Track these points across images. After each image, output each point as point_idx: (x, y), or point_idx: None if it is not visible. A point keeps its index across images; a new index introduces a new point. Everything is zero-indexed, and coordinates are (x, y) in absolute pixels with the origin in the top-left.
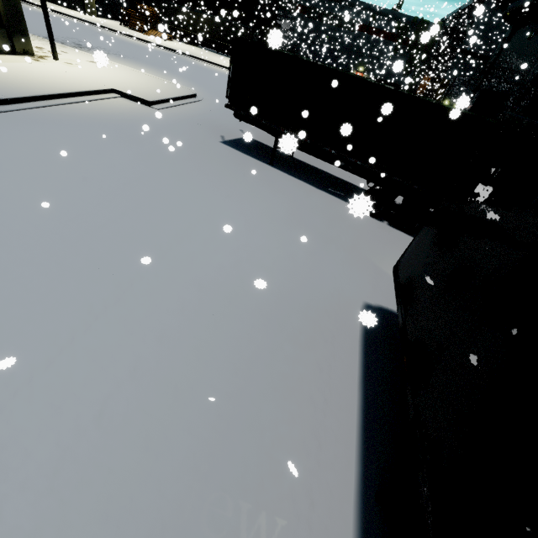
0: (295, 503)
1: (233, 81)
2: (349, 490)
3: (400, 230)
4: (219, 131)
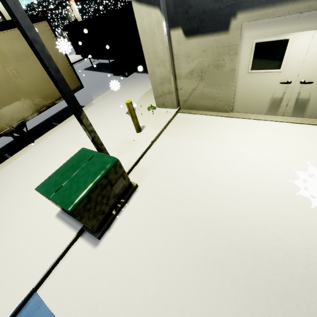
0: (1, 141)
1: (71, 44)
2: (12, 139)
3: (124, 77)
4: (88, 65)
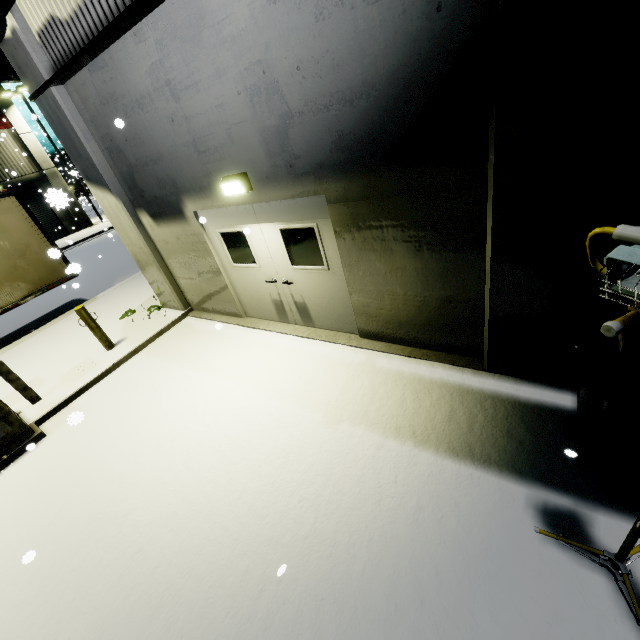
0: None
1: None
2: None
3: None
4: None
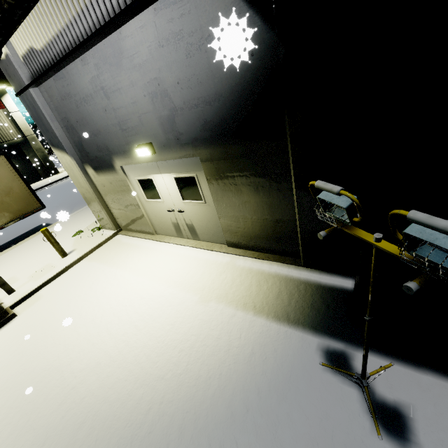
0: None
1: None
2: None
3: None
4: None
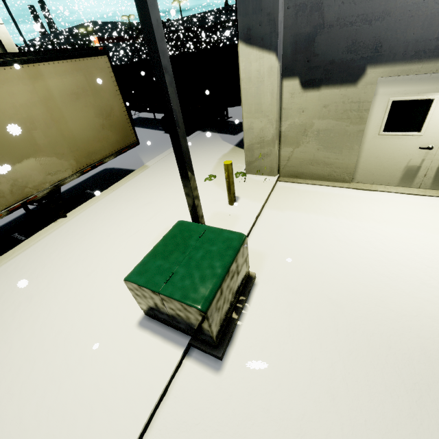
0: None
1: None
2: (22, 212)
3: None
4: None
